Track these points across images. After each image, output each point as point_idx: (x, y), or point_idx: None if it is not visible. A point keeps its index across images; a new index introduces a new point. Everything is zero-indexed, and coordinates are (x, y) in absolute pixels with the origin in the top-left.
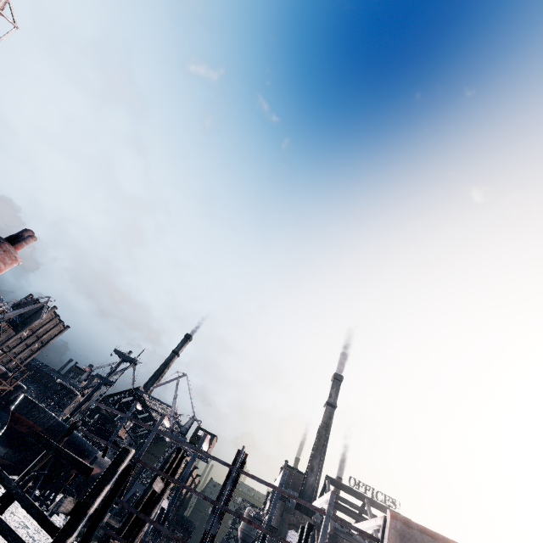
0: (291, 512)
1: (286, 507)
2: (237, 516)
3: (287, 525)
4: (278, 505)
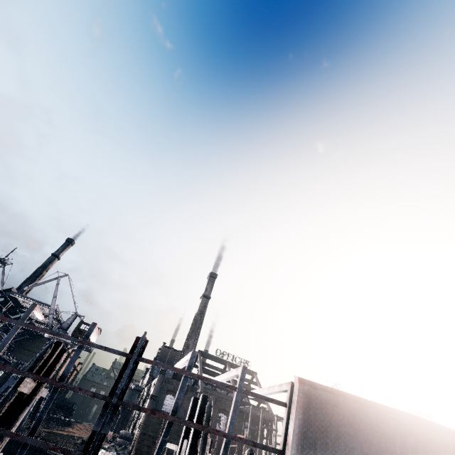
0: (169, 382)
1: (165, 379)
2: (136, 409)
3: (165, 392)
4: (158, 378)
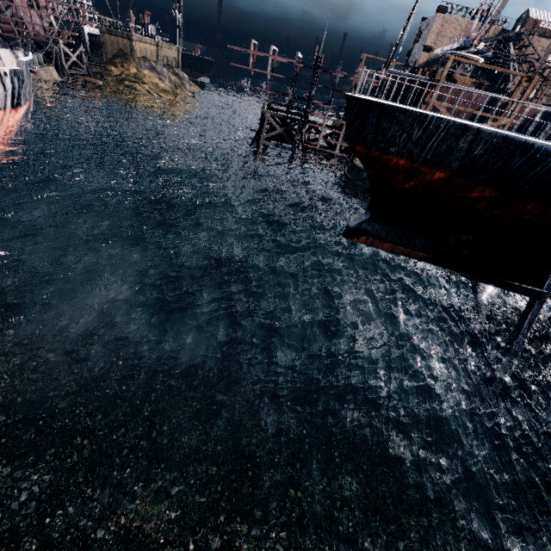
0: None
1: None
2: None
3: None
4: None
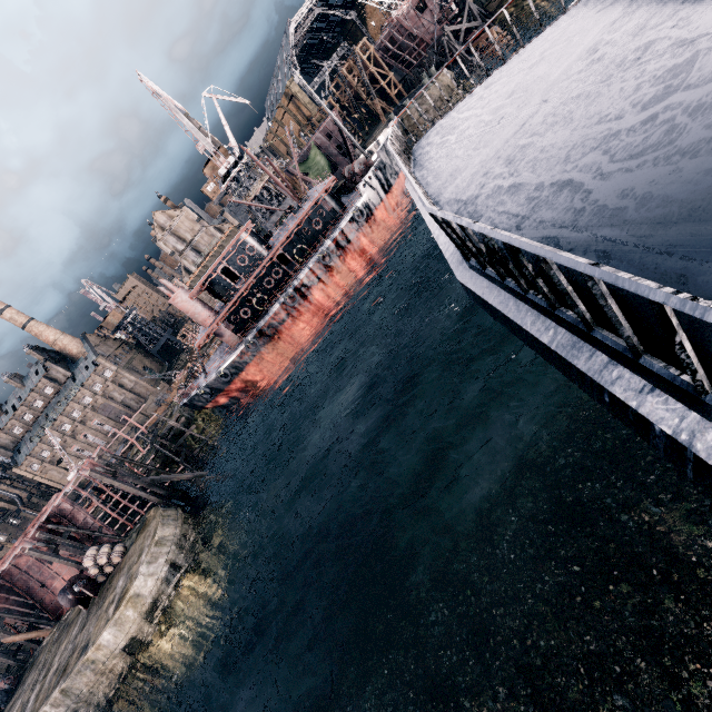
0: None
1: None
2: None
3: None
4: None
